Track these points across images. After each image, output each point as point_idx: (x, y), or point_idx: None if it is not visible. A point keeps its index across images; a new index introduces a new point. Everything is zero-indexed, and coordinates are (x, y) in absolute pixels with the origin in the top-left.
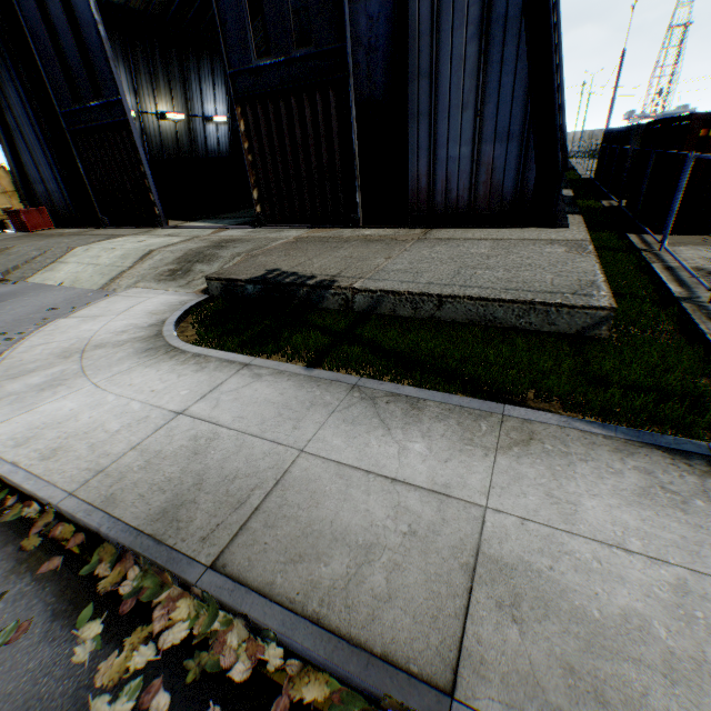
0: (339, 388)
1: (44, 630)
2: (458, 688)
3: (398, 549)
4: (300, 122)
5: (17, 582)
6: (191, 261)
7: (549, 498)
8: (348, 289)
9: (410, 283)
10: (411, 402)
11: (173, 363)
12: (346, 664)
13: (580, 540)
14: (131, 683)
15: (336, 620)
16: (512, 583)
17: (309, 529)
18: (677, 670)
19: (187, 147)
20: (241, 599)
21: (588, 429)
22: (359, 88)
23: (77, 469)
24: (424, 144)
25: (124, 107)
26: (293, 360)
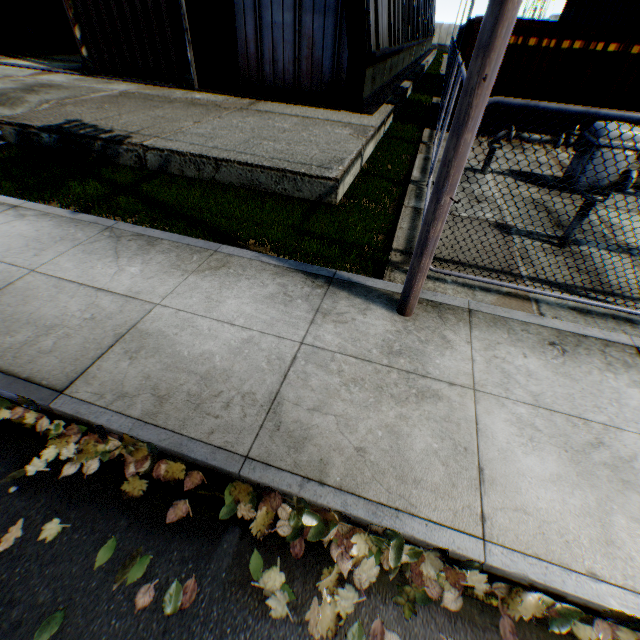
0: (95, 228)
1: None
2: (69, 389)
3: (75, 327)
4: None
5: None
6: None
7: (207, 299)
8: (139, 146)
9: (197, 146)
10: (150, 241)
11: None
12: None
13: (207, 320)
14: None
15: (3, 364)
16: (144, 342)
17: (11, 318)
18: (211, 375)
19: None
20: None
21: (268, 261)
22: None
23: None
24: (250, 3)
25: None
26: (72, 207)
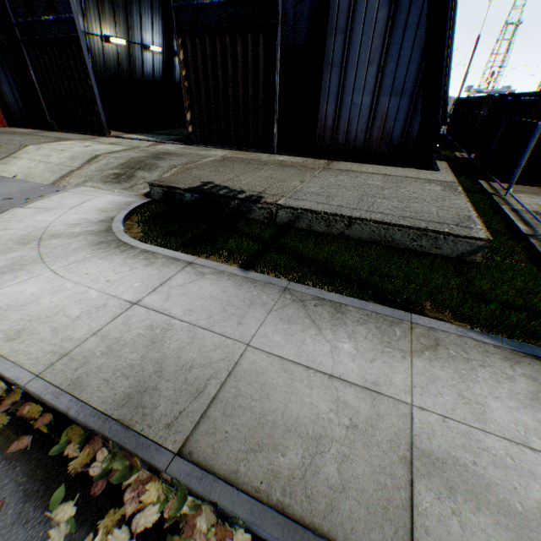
0: (273, 289)
1: (17, 511)
2: None
3: (344, 441)
4: (232, 59)
5: None
6: (134, 168)
7: (461, 398)
8: (273, 205)
9: (325, 205)
10: (335, 306)
11: (125, 257)
12: None
13: (492, 438)
14: None
15: (299, 510)
16: (445, 476)
17: (263, 419)
18: None
19: (126, 69)
20: (210, 487)
21: (480, 339)
22: (285, 35)
23: (42, 351)
24: (334, 90)
25: (76, 24)
26: (228, 261)
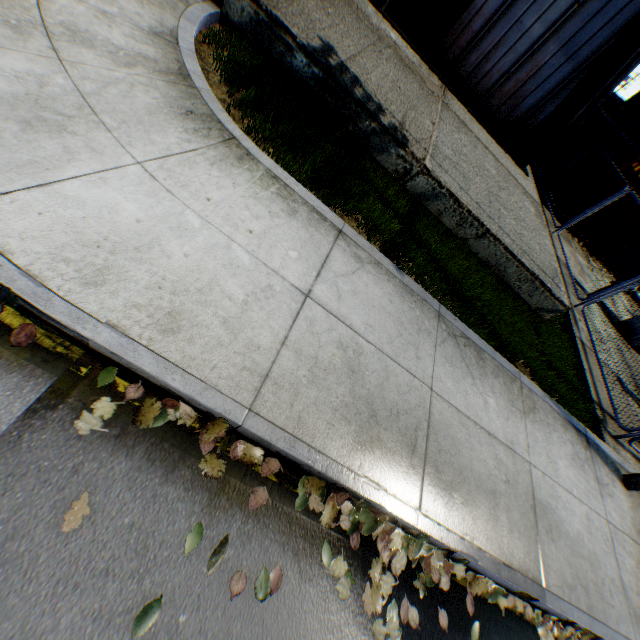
0: (430, 312)
1: (295, 573)
2: (544, 582)
3: (505, 494)
4: None
5: (228, 521)
6: None
7: (548, 458)
8: (420, 164)
9: (467, 195)
10: (477, 351)
11: (249, 178)
12: (507, 578)
13: (561, 489)
14: (390, 606)
15: (495, 550)
16: (547, 518)
17: (462, 476)
18: (590, 558)
19: None
20: (449, 540)
21: (551, 405)
22: None
23: (230, 365)
24: None
25: None
26: (367, 236)
